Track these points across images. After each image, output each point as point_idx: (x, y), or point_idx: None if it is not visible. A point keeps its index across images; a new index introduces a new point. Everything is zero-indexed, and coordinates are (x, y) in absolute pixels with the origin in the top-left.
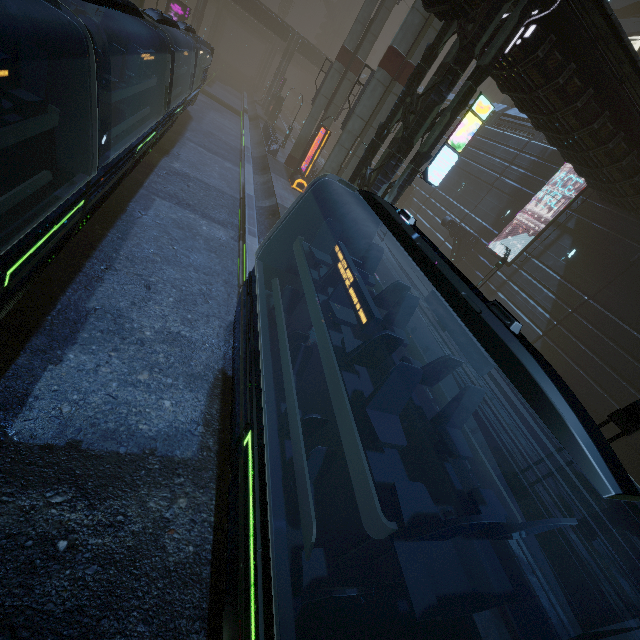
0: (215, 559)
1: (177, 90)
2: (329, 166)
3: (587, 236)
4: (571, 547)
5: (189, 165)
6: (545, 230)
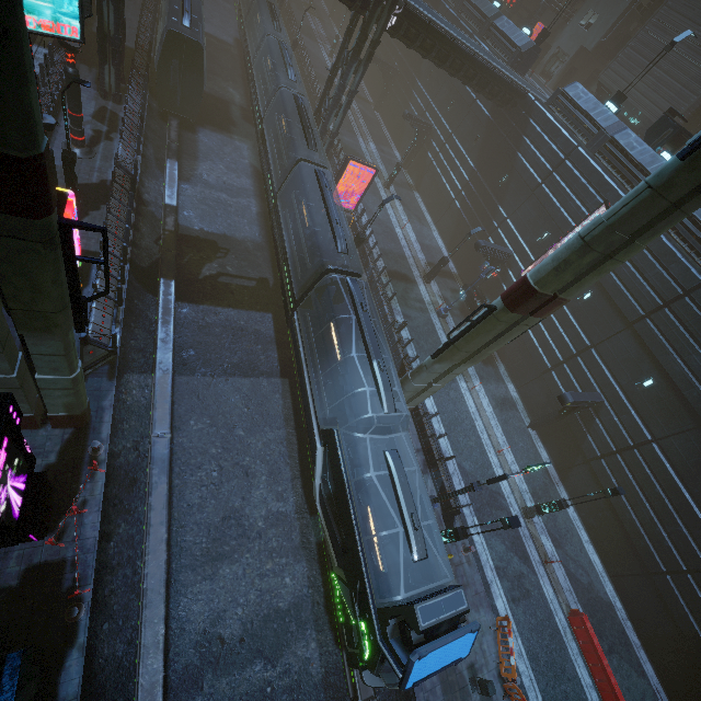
0: (241, 57)
1: None
2: None
3: None
4: None
5: None
6: None
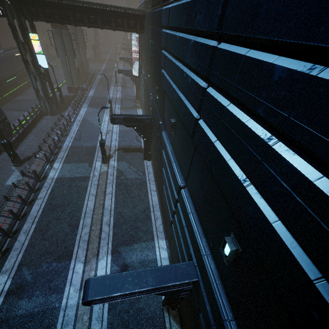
0: None
1: (3, 74)
2: (64, 73)
3: (143, 51)
4: (91, 165)
5: (26, 96)
6: (139, 56)
